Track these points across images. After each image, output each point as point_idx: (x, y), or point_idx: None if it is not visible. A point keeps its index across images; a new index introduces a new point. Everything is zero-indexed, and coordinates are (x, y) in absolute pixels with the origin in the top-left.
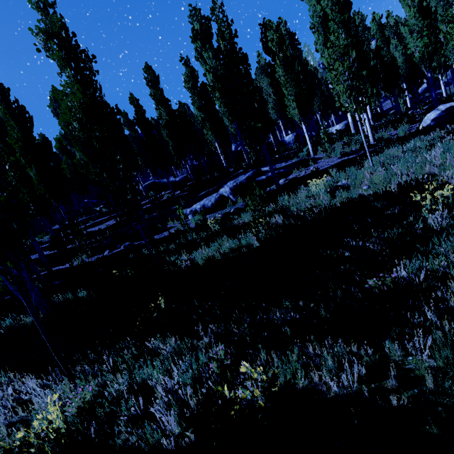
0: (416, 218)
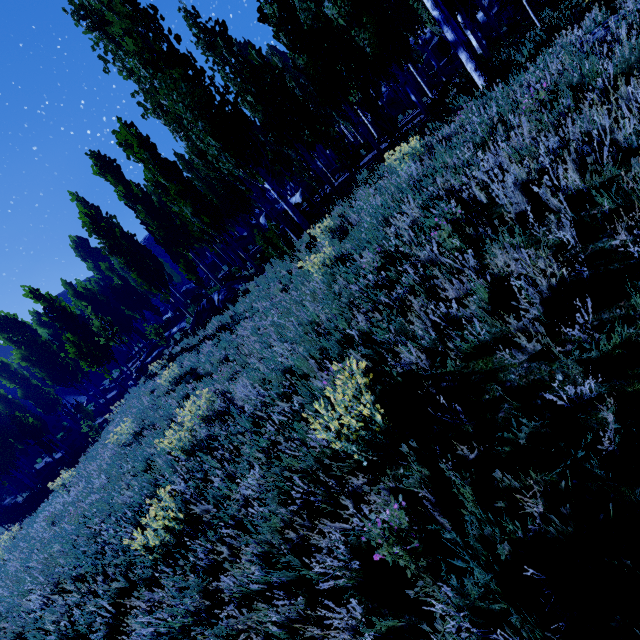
0: None
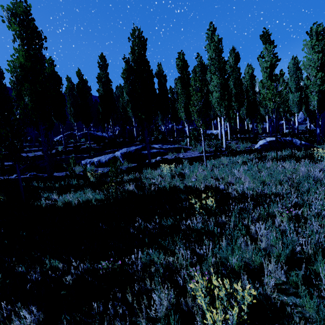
0: (192, 215)
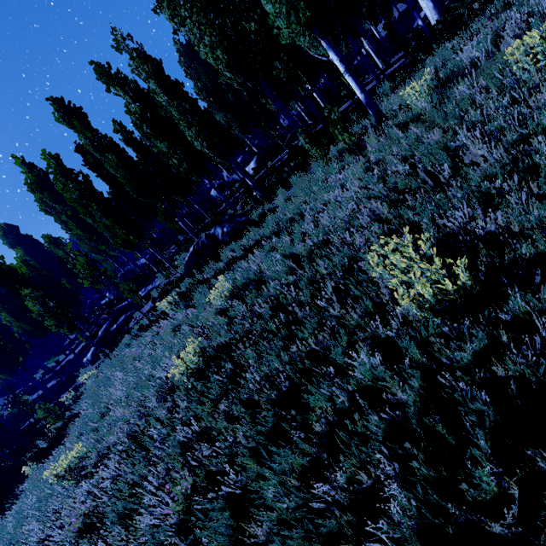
0: None
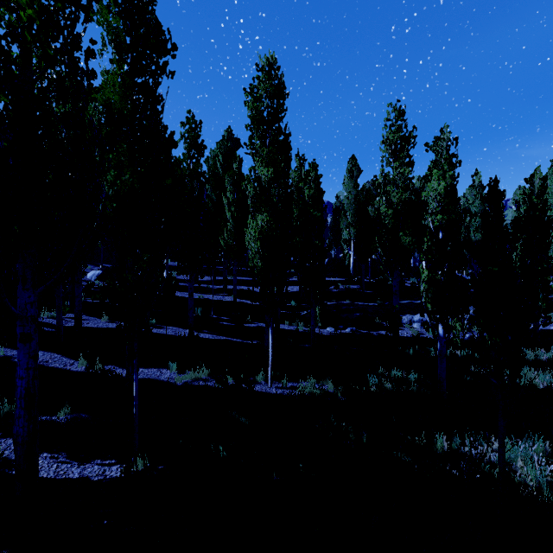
0: None
